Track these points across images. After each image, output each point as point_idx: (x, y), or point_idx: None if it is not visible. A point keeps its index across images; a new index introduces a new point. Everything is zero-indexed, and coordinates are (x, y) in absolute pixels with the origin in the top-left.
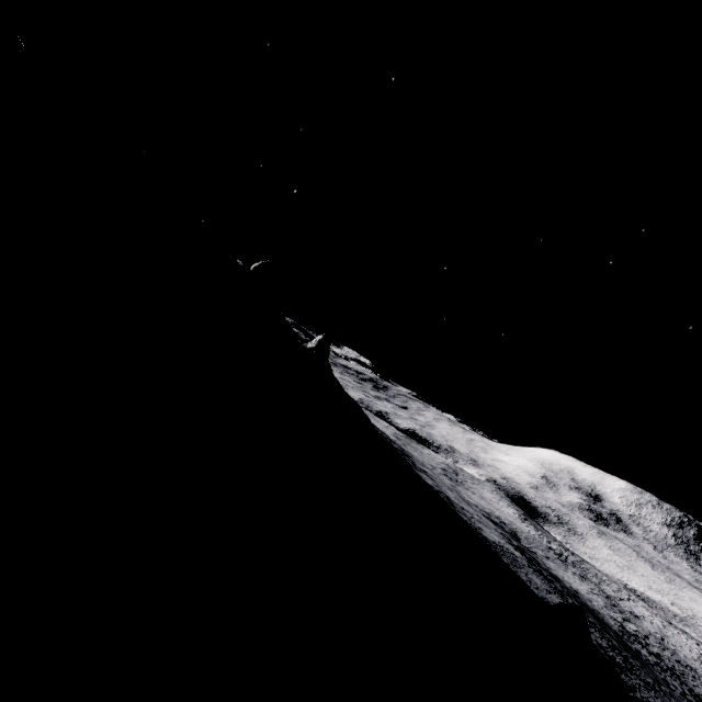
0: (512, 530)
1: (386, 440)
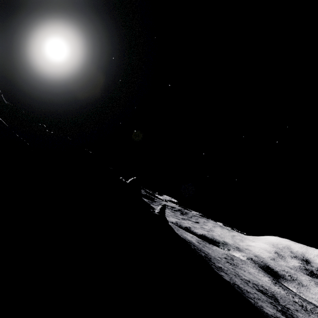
0: (272, 293)
1: (198, 252)
